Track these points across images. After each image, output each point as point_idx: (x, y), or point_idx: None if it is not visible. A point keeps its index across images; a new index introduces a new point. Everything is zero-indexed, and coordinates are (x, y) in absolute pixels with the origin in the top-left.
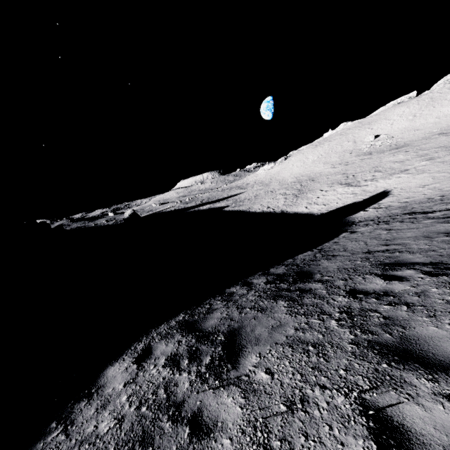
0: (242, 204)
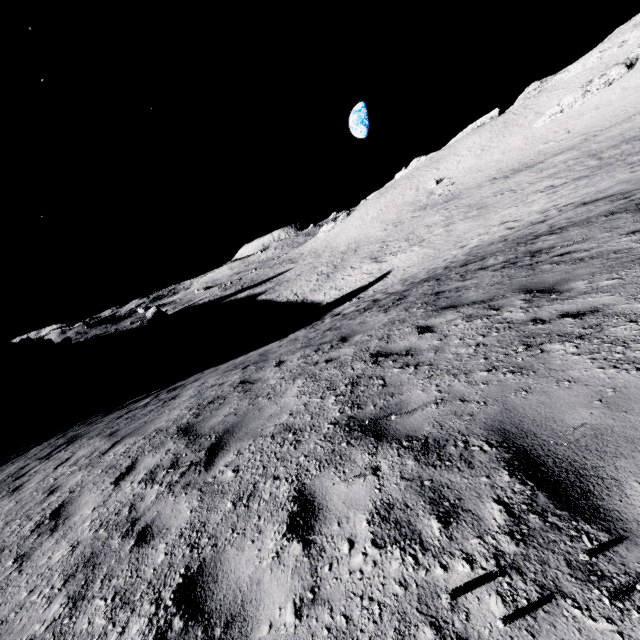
0: (277, 290)
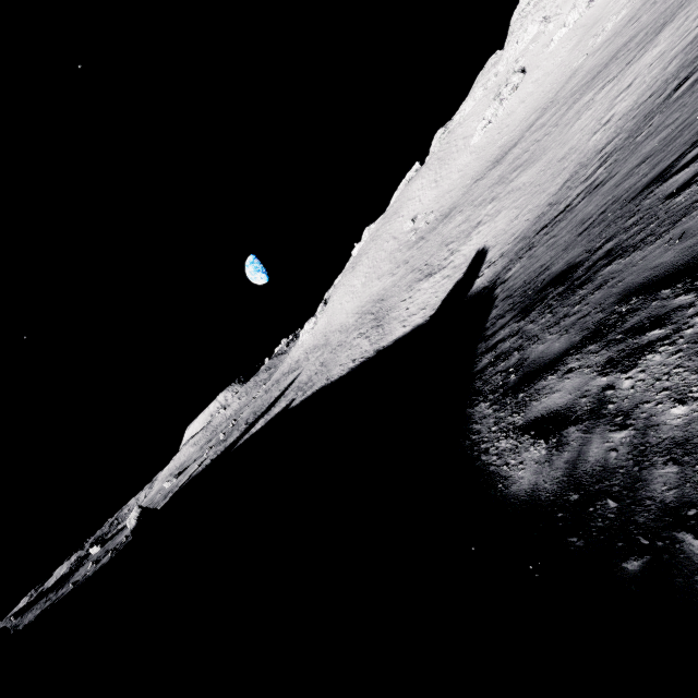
0: (314, 383)
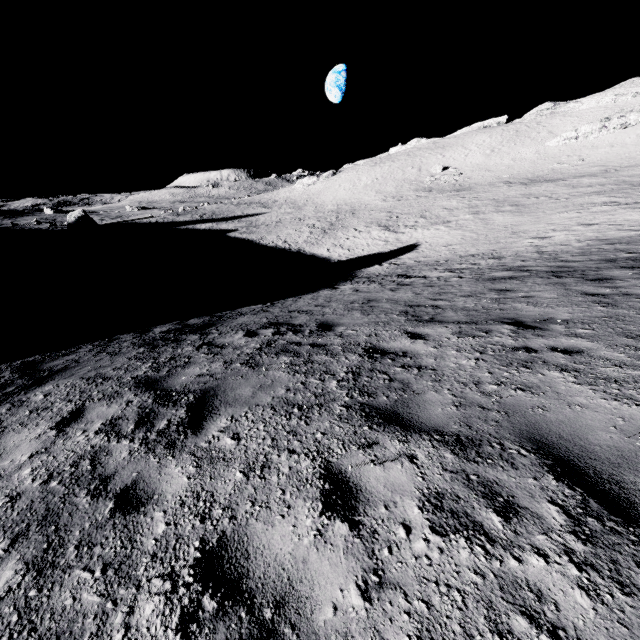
0: (255, 232)
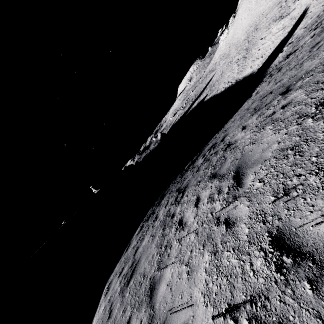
0: (214, 89)
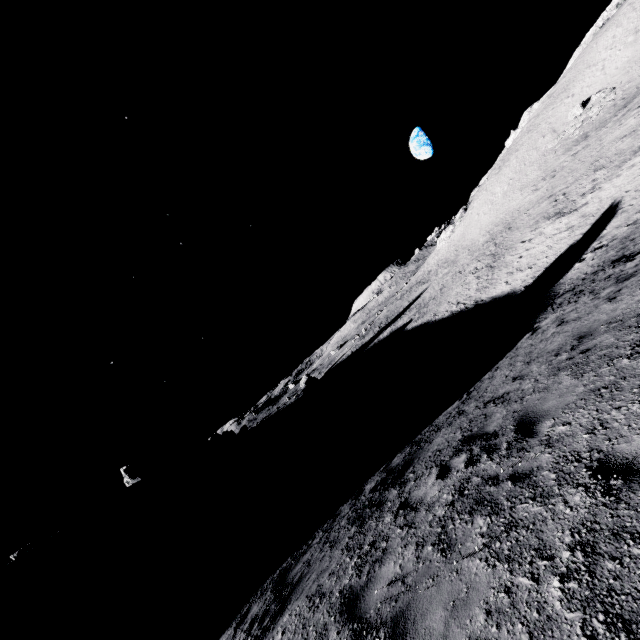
0: (426, 312)
